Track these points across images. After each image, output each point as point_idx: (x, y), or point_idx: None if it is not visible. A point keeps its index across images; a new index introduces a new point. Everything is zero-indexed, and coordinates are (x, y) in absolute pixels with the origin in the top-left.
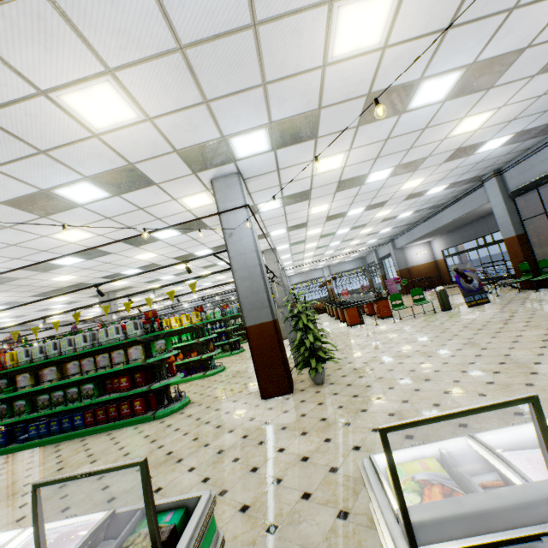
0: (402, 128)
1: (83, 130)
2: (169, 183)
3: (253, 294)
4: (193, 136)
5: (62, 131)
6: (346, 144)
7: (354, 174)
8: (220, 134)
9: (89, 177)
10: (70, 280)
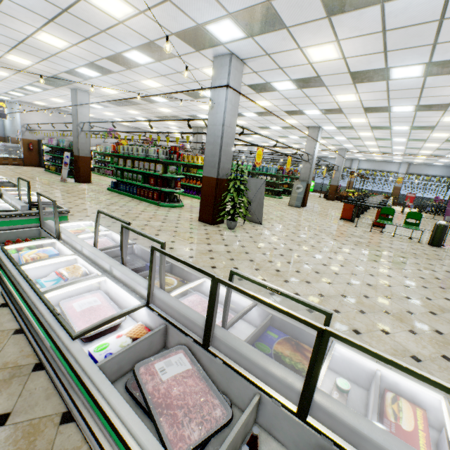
0: (400, 19)
1: (113, 19)
2: (185, 57)
3: (212, 156)
4: (177, 24)
5: (104, 19)
6: (328, 34)
7: (366, 66)
8: (195, 22)
9: (135, 48)
10: (169, 112)
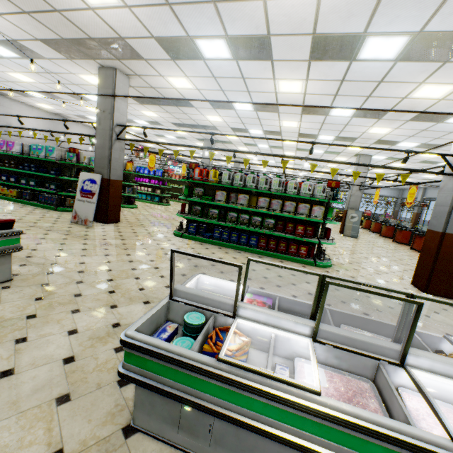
0: None
1: None
2: None
3: None
4: None
5: None
6: None
7: None
8: None
9: (421, 33)
10: (213, 121)
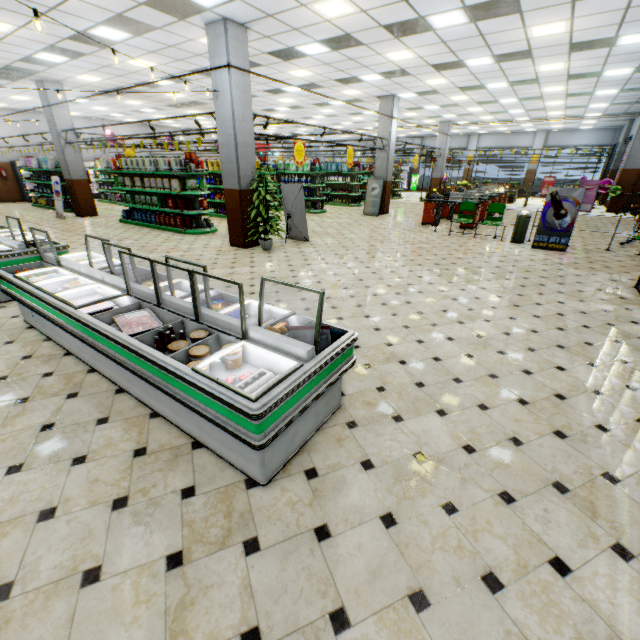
0: None
1: None
2: (170, 28)
3: (229, 162)
4: None
5: None
6: None
7: (396, 18)
8: None
9: (101, 23)
10: (183, 98)
